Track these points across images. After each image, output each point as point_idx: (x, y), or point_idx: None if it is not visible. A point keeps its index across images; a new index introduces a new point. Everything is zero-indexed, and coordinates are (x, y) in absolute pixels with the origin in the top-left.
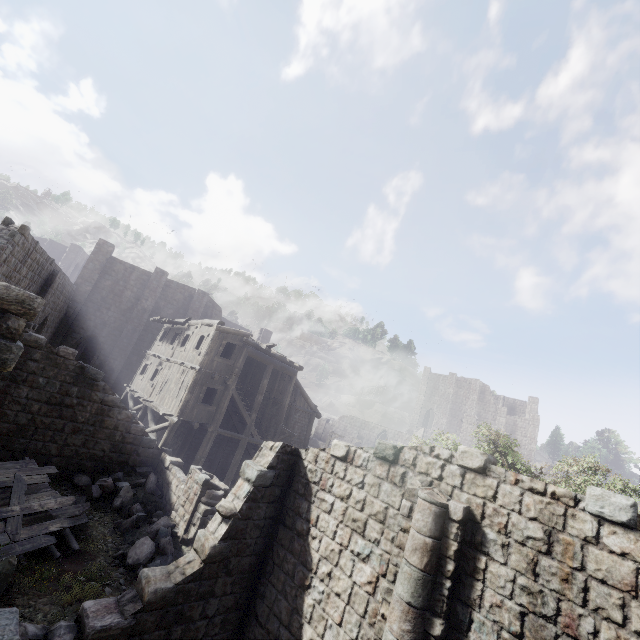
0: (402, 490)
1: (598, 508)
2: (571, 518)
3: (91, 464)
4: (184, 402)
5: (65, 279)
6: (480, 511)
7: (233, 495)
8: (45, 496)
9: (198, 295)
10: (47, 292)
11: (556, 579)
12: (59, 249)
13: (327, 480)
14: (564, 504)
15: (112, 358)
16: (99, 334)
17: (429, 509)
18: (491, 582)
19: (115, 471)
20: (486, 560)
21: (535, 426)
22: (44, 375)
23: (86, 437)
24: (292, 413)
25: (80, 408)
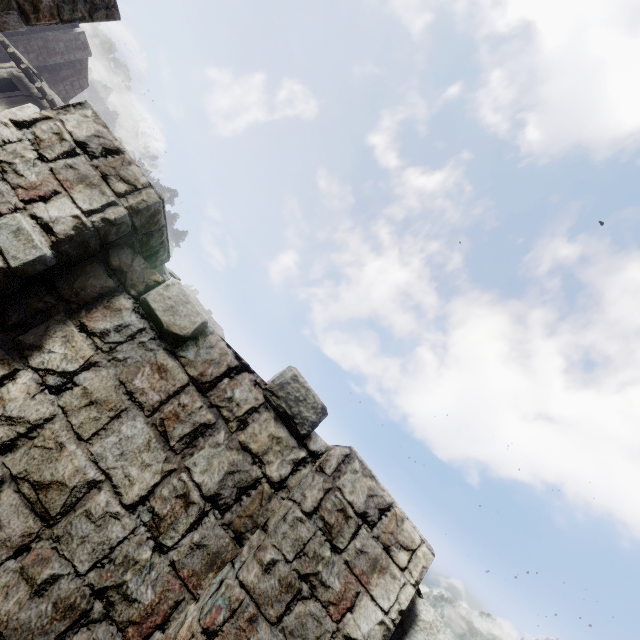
0: None
1: None
2: None
3: None
4: None
5: None
6: None
7: None
8: None
9: (75, 38)
10: None
11: None
12: None
13: None
14: None
15: None
16: None
17: None
18: None
19: None
20: None
21: None
22: None
23: None
24: None
25: None
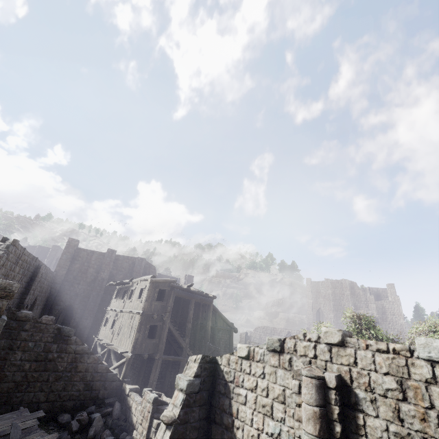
0: (291, 372)
1: (427, 353)
2: (412, 366)
3: (71, 403)
4: (135, 340)
5: (47, 269)
6: (348, 376)
7: (172, 405)
8: (35, 437)
9: (138, 261)
10: (34, 280)
11: (416, 420)
12: (45, 250)
13: (239, 377)
14: (403, 356)
15: (84, 318)
16: (74, 303)
17: (311, 383)
18: (371, 435)
19: (89, 406)
20: (363, 416)
21: (398, 305)
22: (32, 340)
23: (65, 382)
24: (216, 332)
25: (59, 360)
